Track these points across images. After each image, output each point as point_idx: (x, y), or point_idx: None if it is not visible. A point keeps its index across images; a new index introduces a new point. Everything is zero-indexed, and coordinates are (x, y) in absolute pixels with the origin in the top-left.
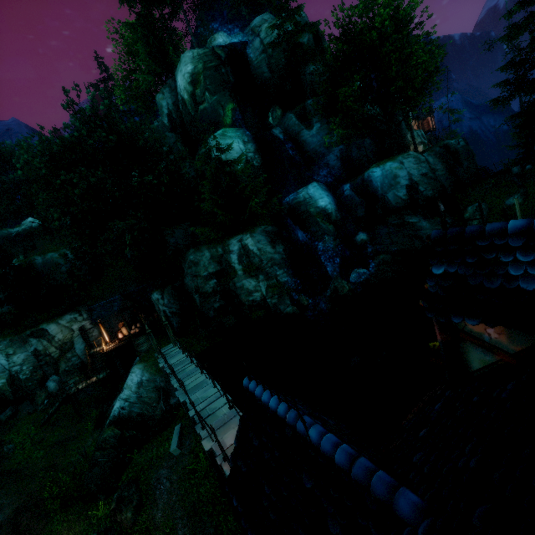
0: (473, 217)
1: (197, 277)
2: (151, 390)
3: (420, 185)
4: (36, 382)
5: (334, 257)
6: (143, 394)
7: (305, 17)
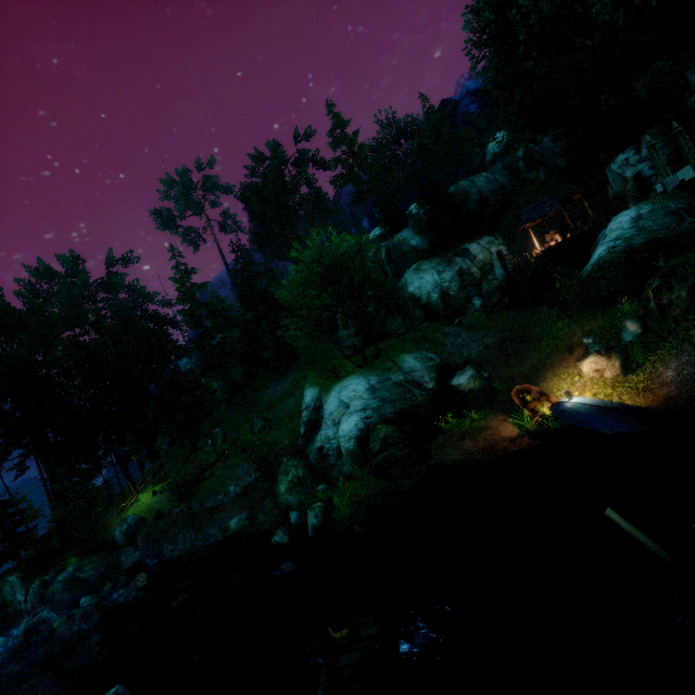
0: None
1: None
2: (661, 218)
3: None
4: (462, 301)
5: None
6: (646, 225)
7: None
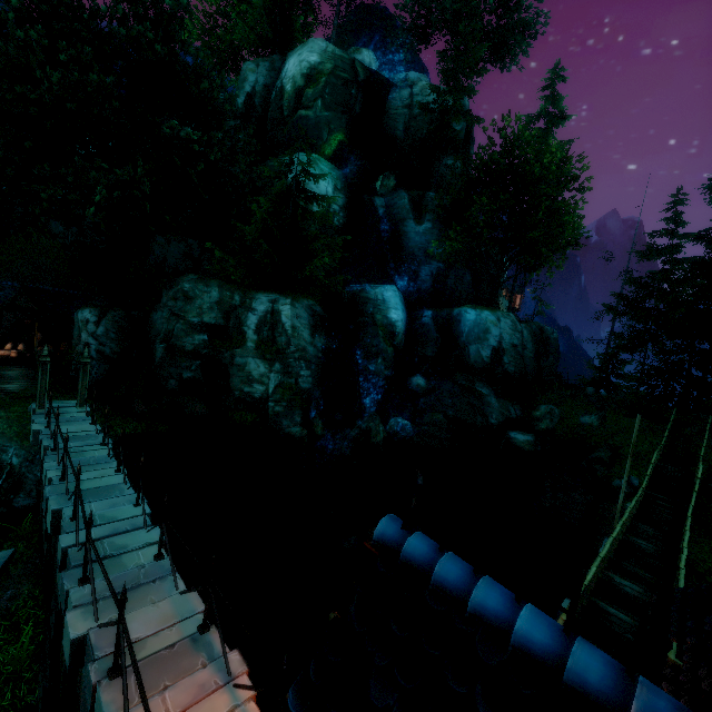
0: (543, 419)
1: (179, 319)
2: None
3: (507, 355)
4: None
5: (377, 389)
6: None
7: (467, 107)
